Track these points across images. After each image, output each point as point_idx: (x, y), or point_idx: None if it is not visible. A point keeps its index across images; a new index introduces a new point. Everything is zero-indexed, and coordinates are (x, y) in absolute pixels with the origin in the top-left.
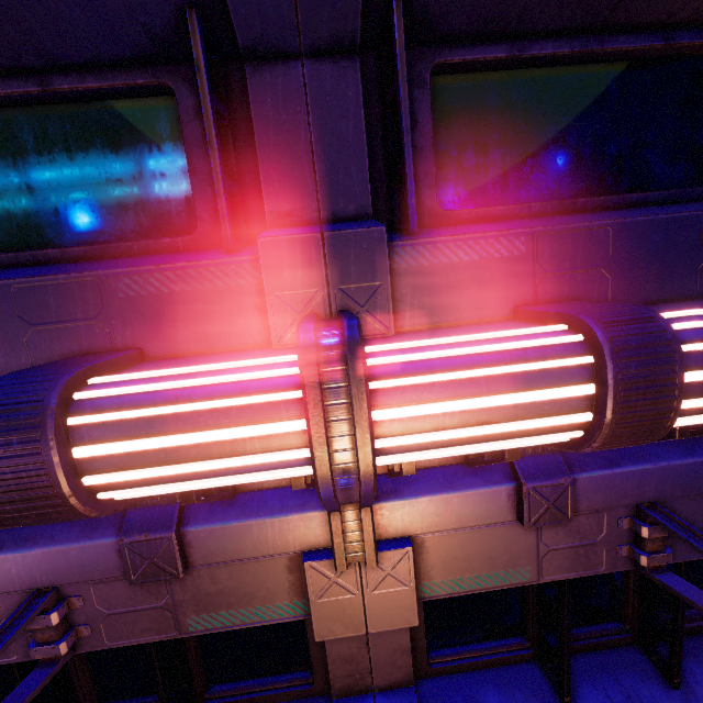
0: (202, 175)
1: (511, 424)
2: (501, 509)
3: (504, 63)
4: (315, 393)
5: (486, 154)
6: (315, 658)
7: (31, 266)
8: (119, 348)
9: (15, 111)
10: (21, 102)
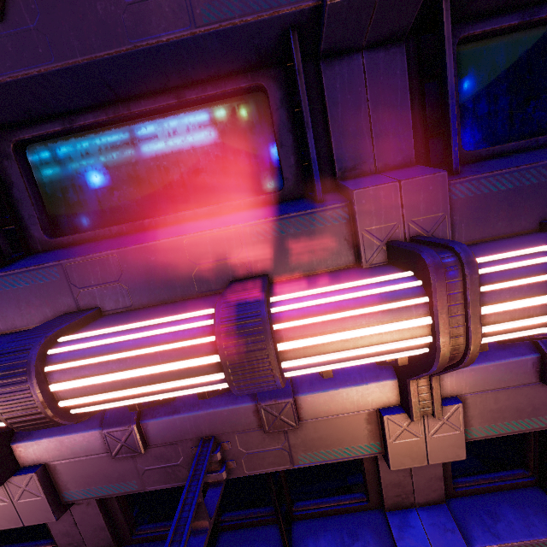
0: (287, 147)
1: None
2: (527, 373)
3: (514, 27)
4: (443, 298)
5: (496, 102)
6: (370, 484)
7: (175, 224)
8: (252, 276)
9: (155, 118)
10: (161, 111)
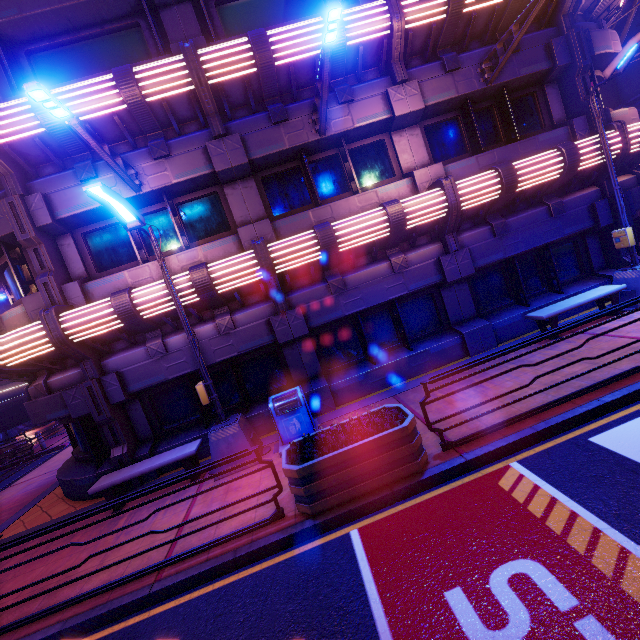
0: None
1: (430, 3)
2: (439, 70)
3: None
4: None
5: None
6: (394, 164)
7: None
8: None
9: None
10: None
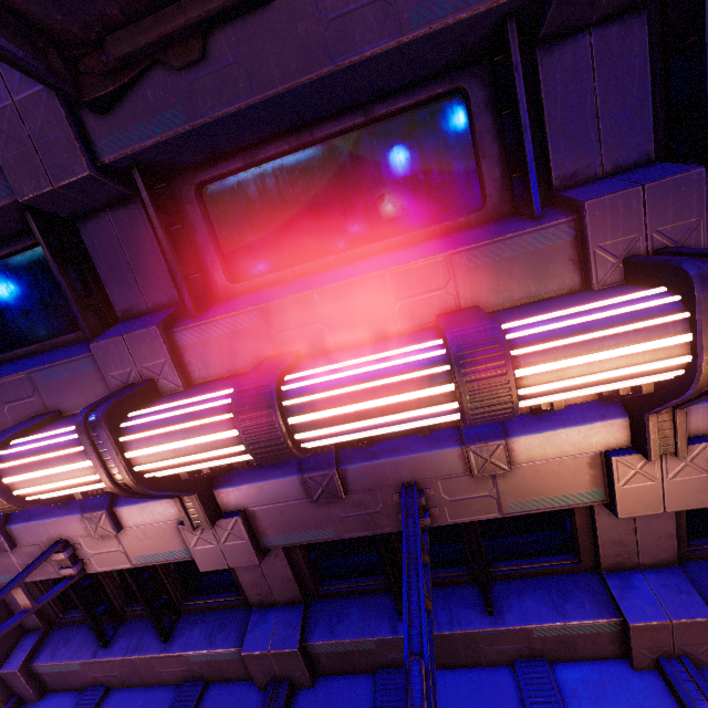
0: (491, 157)
1: None
2: None
3: None
4: None
5: None
6: (583, 543)
7: (364, 258)
8: (461, 308)
9: (336, 141)
10: (343, 133)
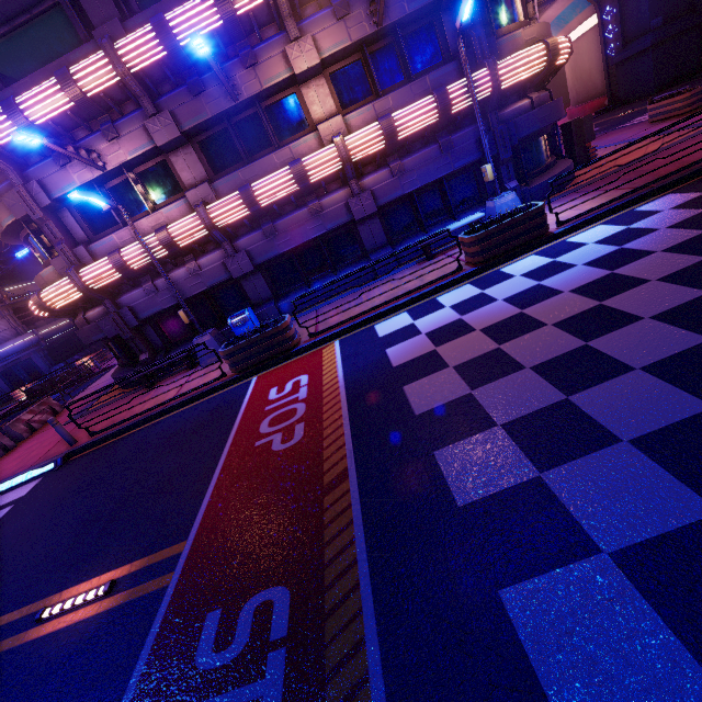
0: None
1: None
2: (332, 18)
3: None
4: None
5: None
6: (307, 116)
7: None
8: None
9: None
10: None
